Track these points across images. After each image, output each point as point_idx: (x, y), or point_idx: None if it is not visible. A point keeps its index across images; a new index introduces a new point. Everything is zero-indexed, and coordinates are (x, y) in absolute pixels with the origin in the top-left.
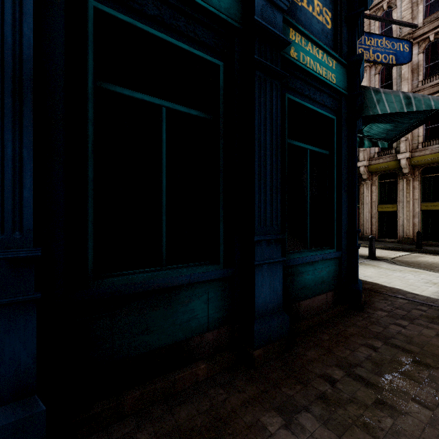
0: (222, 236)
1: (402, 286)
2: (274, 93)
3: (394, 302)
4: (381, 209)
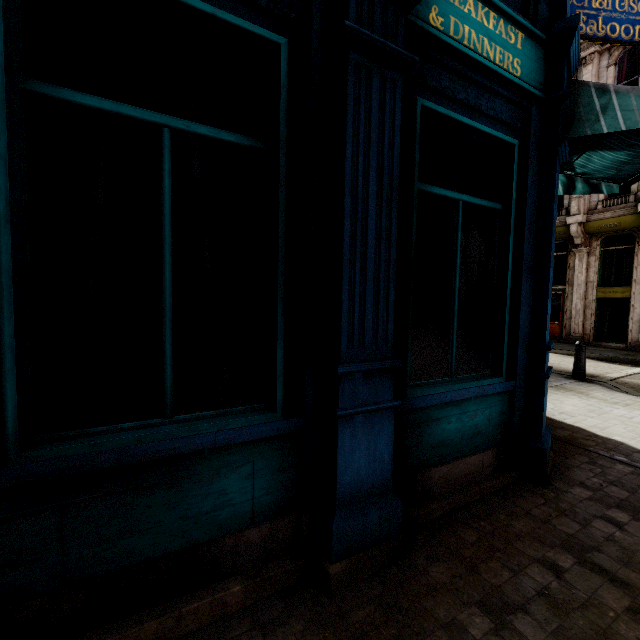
0: (281, 362)
1: (626, 436)
2: (389, 96)
3: (608, 469)
4: (602, 294)
